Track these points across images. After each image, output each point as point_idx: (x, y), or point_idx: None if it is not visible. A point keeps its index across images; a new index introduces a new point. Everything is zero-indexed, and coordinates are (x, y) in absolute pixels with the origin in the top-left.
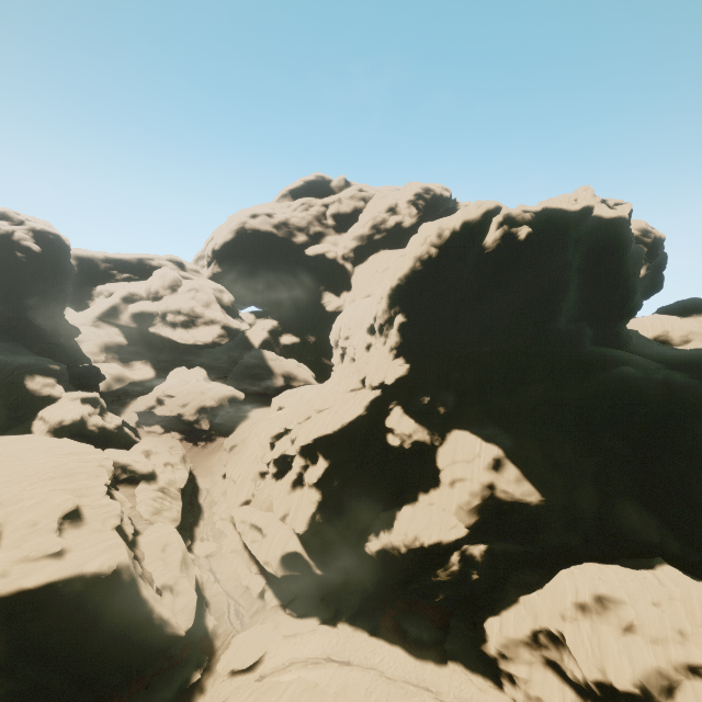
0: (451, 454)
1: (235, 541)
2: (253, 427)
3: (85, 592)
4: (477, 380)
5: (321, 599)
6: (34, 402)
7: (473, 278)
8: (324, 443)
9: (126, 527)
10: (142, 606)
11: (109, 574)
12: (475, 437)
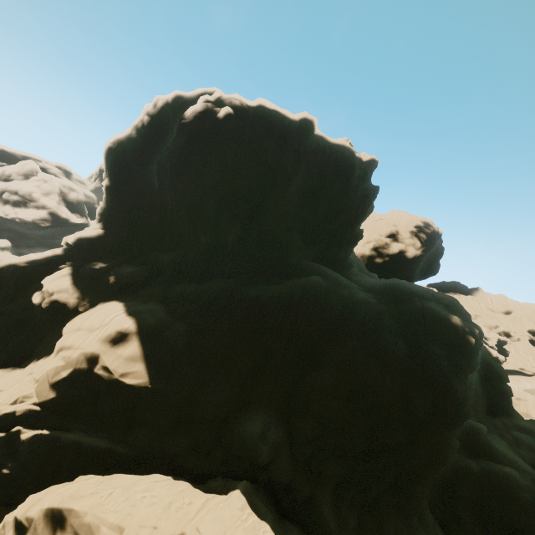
0: (82, 320)
1: None
2: None
3: None
4: (176, 263)
5: None
6: None
7: (171, 147)
8: None
9: None
10: None
11: None
12: (122, 308)
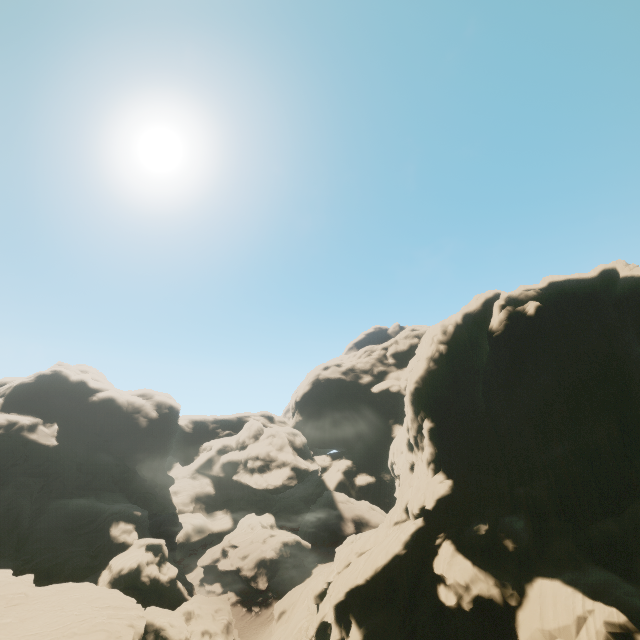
0: (537, 622)
1: None
2: (306, 584)
3: None
4: (555, 496)
5: None
6: (111, 549)
7: (491, 364)
8: (357, 600)
9: None
10: None
11: None
12: (571, 589)
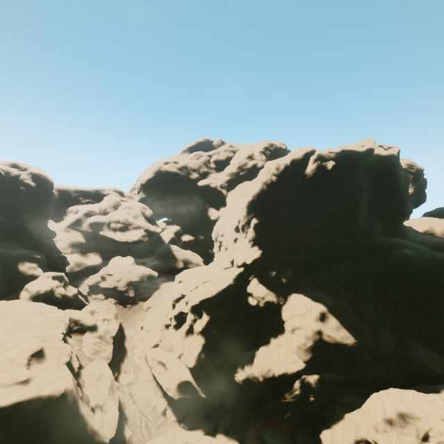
0: (291, 310)
1: (147, 373)
2: (162, 294)
3: (41, 410)
4: (307, 260)
5: (205, 416)
6: (23, 279)
7: (300, 194)
8: (206, 304)
9: (74, 362)
10: (79, 420)
11: (58, 396)
12: (307, 298)
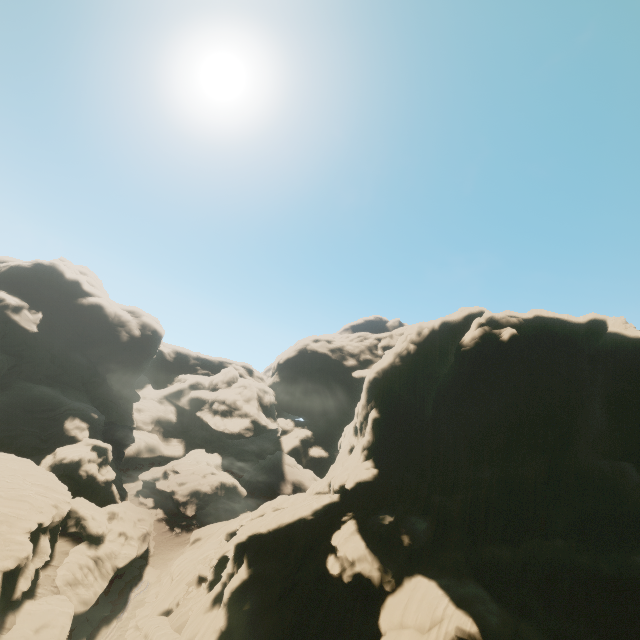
0: (400, 610)
1: None
2: (227, 522)
3: None
4: (466, 512)
5: None
6: (62, 439)
7: (450, 376)
8: (255, 545)
9: (23, 580)
10: None
11: None
12: (442, 592)
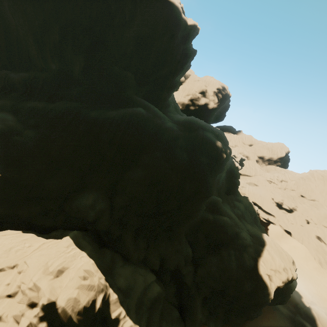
0: None
1: None
2: None
3: None
4: (27, 83)
5: None
6: None
7: None
8: None
9: None
10: None
11: None
12: None
